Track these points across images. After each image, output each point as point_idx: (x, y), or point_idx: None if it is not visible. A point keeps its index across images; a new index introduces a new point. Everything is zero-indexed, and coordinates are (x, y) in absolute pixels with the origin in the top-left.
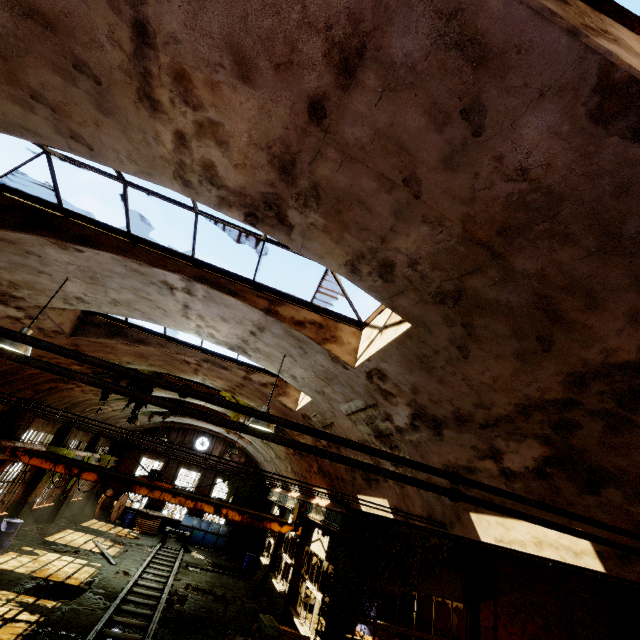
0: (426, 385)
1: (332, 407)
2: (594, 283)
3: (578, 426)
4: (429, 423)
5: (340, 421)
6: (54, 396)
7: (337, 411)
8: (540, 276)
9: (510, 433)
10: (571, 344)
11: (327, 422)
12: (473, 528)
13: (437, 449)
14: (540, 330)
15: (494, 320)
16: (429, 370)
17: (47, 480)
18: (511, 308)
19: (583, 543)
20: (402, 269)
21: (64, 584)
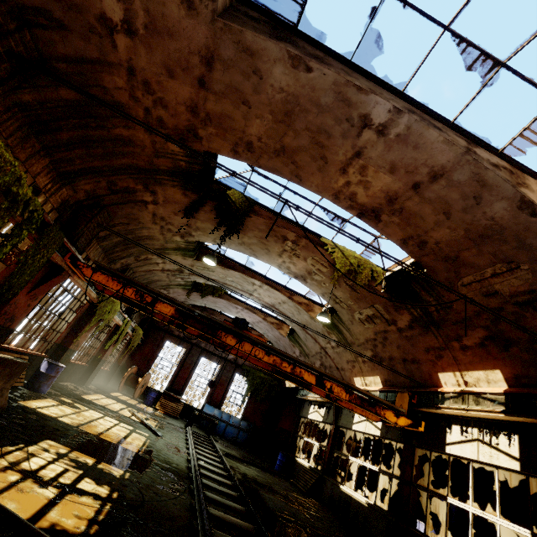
0: None
1: None
2: None
3: None
4: None
5: None
6: (123, 210)
7: None
8: None
9: None
10: None
11: None
12: None
13: None
14: None
15: None
16: None
17: (90, 329)
18: None
19: None
20: None
21: (121, 448)
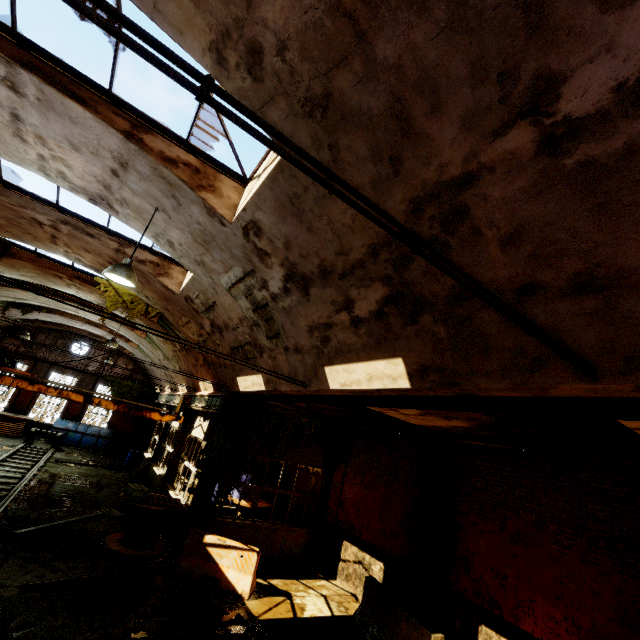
0: (297, 236)
1: (213, 281)
2: (440, 76)
3: (412, 259)
4: (299, 283)
5: (222, 299)
6: None
7: (218, 286)
8: (398, 68)
9: (362, 279)
10: (416, 163)
11: (210, 302)
12: (326, 380)
13: (305, 312)
14: (393, 147)
15: (356, 137)
16: (300, 215)
17: None
18: (371, 118)
19: (400, 369)
20: (271, 58)
21: None
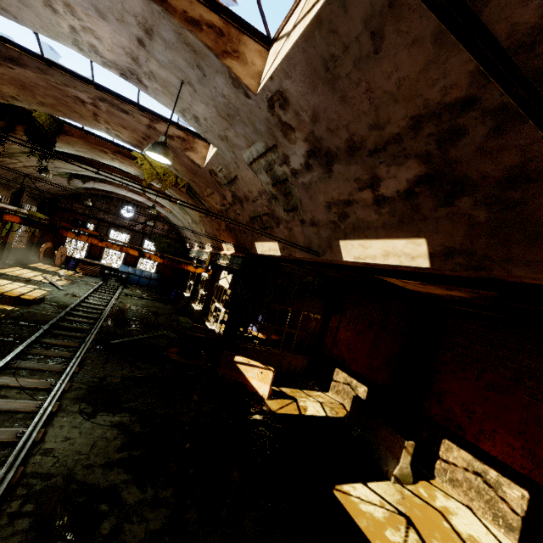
0: (327, 108)
1: (235, 156)
2: None
3: (464, 134)
4: (322, 159)
5: (243, 173)
6: None
7: (240, 161)
8: None
9: (395, 156)
10: None
11: (231, 176)
12: (339, 252)
13: (324, 188)
14: None
15: None
16: (333, 83)
17: None
18: None
19: (421, 249)
20: None
21: (19, 298)
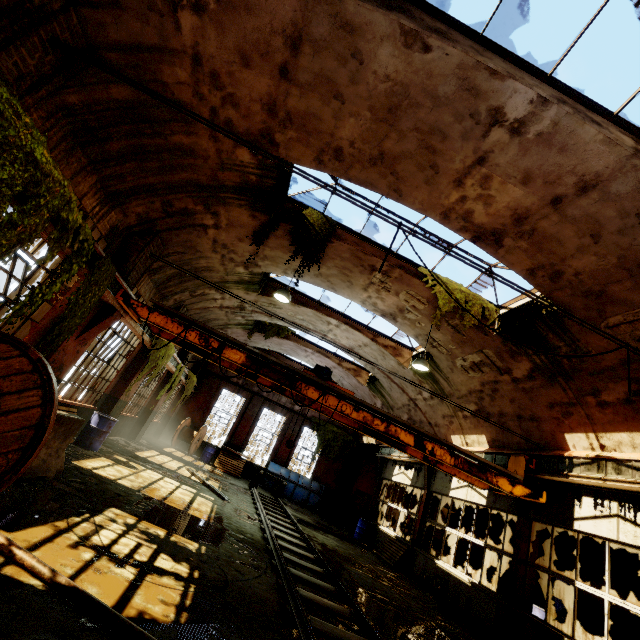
0: None
1: None
2: None
3: None
4: None
5: None
6: (179, 237)
7: None
8: None
9: None
10: None
11: None
12: None
13: None
14: None
15: None
16: None
17: (142, 377)
18: None
19: None
20: None
21: (189, 515)
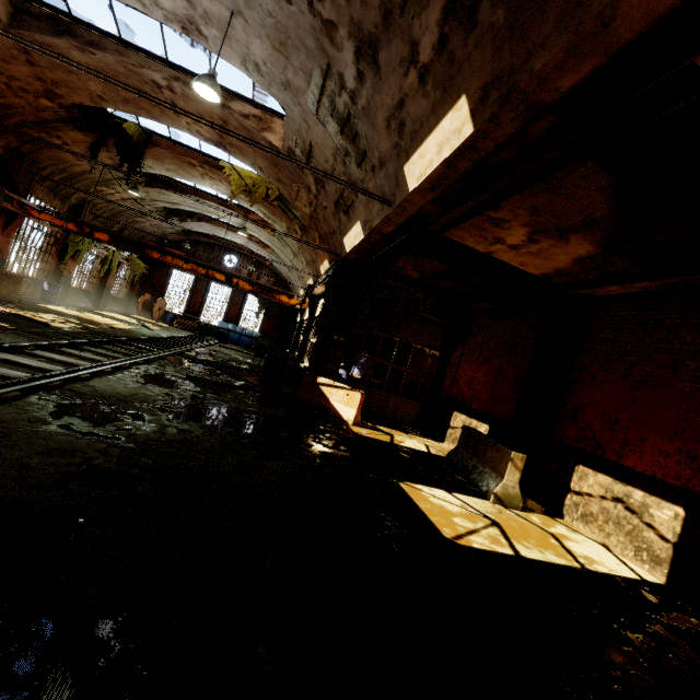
0: None
1: (302, 109)
2: None
3: None
4: (368, 55)
5: (314, 134)
6: (44, 155)
7: (307, 114)
8: None
9: None
10: None
11: (307, 147)
12: (405, 184)
13: (380, 100)
14: None
15: None
16: None
17: (76, 260)
18: None
19: (464, 111)
20: None
21: (106, 325)
